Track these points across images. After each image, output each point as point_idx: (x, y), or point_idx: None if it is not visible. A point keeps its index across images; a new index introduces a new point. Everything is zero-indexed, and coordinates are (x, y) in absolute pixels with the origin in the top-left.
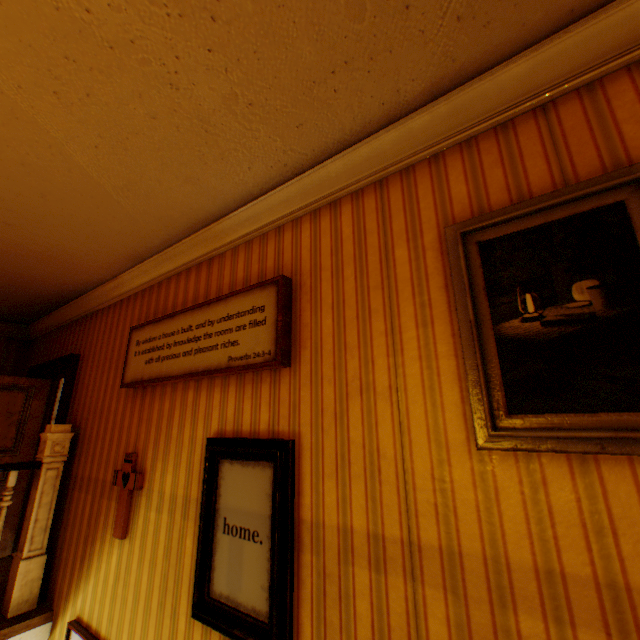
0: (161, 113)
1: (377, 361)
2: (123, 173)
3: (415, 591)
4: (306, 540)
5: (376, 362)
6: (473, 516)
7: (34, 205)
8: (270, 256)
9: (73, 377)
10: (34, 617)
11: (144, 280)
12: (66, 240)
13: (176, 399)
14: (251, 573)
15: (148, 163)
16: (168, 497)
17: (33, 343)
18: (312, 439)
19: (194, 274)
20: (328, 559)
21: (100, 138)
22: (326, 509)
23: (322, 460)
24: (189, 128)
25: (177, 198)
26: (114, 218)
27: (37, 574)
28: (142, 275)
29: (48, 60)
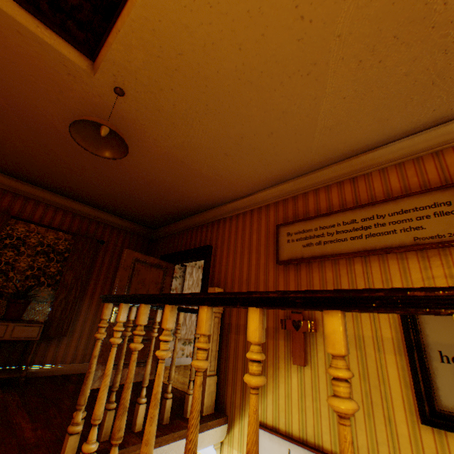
0: (414, 72)
1: None
2: (340, 116)
3: None
4: None
5: None
6: None
7: (257, 141)
8: (430, 171)
9: (209, 260)
10: (220, 417)
11: (278, 195)
12: (247, 166)
13: (339, 270)
14: None
15: (365, 109)
16: (351, 337)
17: (154, 241)
18: None
19: (334, 189)
20: None
21: (353, 92)
22: None
23: None
24: (422, 82)
25: (356, 134)
26: (297, 150)
27: (213, 388)
28: (276, 192)
29: (380, 39)
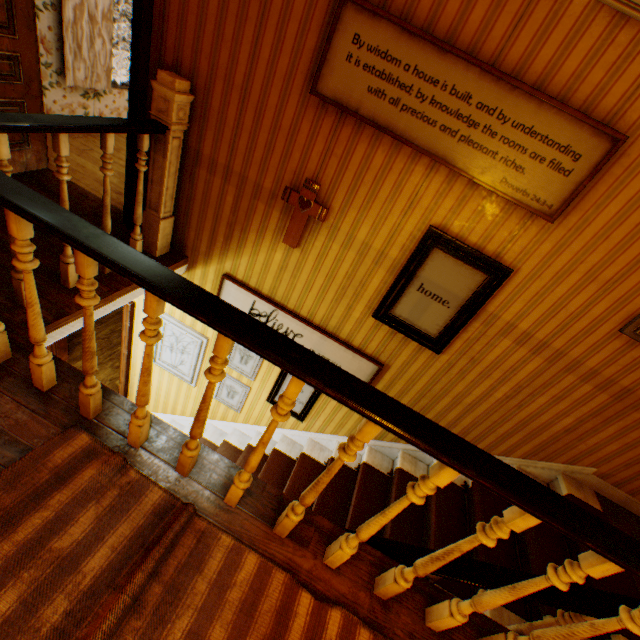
0: None
1: (616, 263)
2: None
3: (530, 356)
4: (481, 319)
5: (614, 264)
6: (585, 348)
7: None
8: (626, 78)
9: None
10: (180, 262)
11: None
12: None
13: (394, 163)
14: (431, 317)
15: None
16: (358, 244)
17: None
18: (526, 277)
19: None
20: (490, 330)
21: None
22: (506, 313)
23: (523, 291)
24: None
25: None
26: None
27: (169, 231)
28: None
29: None
